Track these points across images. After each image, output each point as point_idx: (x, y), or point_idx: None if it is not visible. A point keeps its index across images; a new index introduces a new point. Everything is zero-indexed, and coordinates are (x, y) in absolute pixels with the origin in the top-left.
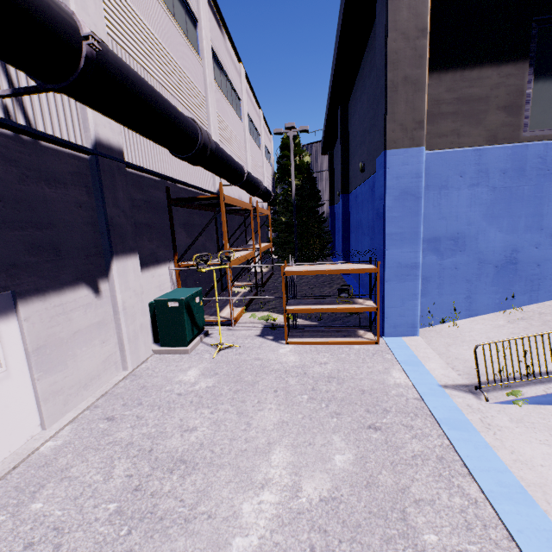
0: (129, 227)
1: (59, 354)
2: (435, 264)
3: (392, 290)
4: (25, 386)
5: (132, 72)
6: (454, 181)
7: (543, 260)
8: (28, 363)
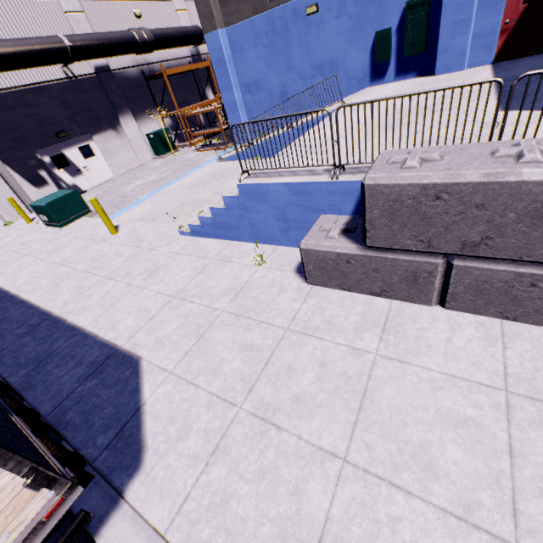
0: (123, 102)
1: (111, 154)
2: (252, 100)
3: (231, 119)
4: (104, 162)
5: (88, 40)
6: (246, 45)
7: (298, 90)
8: (103, 156)
